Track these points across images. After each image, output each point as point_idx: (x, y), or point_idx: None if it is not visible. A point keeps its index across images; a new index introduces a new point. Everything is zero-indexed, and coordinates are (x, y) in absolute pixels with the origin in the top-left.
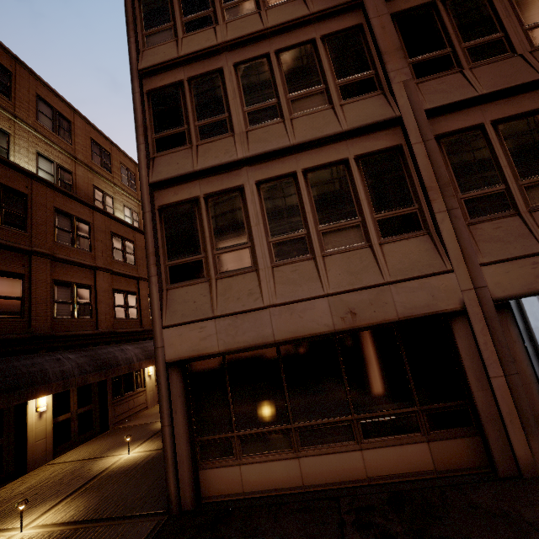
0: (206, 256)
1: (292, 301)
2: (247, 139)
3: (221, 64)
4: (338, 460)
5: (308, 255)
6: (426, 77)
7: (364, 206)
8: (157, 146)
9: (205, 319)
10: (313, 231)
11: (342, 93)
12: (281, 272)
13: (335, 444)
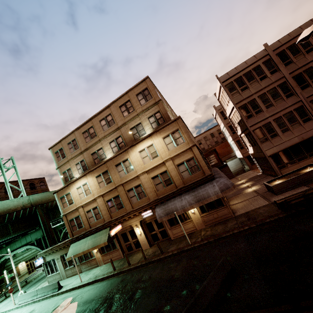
0: (267, 136)
1: (289, 139)
2: (267, 112)
3: (254, 97)
4: (306, 161)
5: (289, 130)
6: (304, 90)
7: (298, 119)
8: (246, 118)
9: (273, 147)
10: (288, 126)
11: (285, 97)
12: (285, 135)
13: (304, 159)
